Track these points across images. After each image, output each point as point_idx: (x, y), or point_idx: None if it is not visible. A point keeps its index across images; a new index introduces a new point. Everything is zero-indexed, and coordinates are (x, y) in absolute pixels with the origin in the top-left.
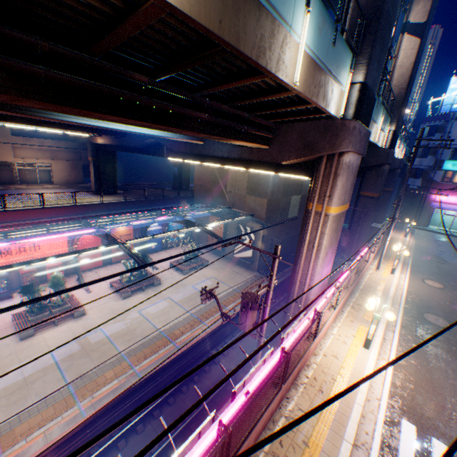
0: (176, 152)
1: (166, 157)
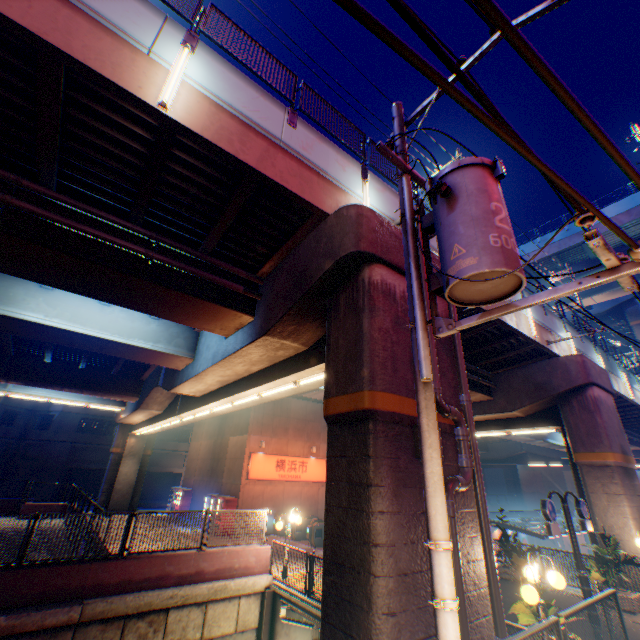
0: (542, 458)
1: (531, 463)
